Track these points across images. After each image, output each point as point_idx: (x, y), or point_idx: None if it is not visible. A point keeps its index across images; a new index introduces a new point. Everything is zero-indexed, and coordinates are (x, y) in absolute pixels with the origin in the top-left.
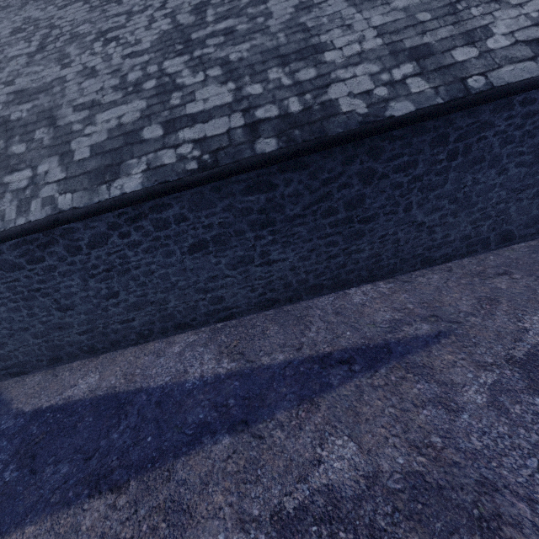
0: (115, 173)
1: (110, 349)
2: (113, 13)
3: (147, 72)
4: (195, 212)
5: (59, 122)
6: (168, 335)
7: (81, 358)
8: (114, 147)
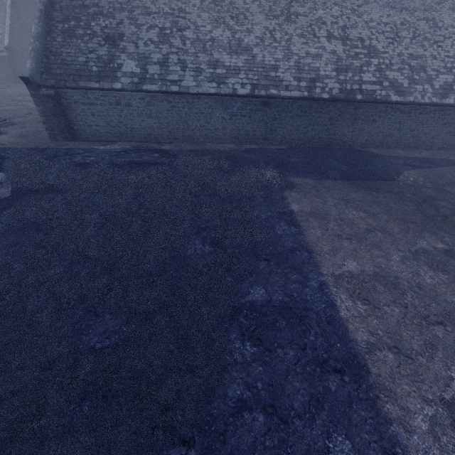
0: (446, 97)
1: (393, 148)
2: (438, 33)
3: (453, 66)
4: (454, 114)
5: (427, 73)
6: (410, 149)
7: (383, 148)
8: (446, 88)
